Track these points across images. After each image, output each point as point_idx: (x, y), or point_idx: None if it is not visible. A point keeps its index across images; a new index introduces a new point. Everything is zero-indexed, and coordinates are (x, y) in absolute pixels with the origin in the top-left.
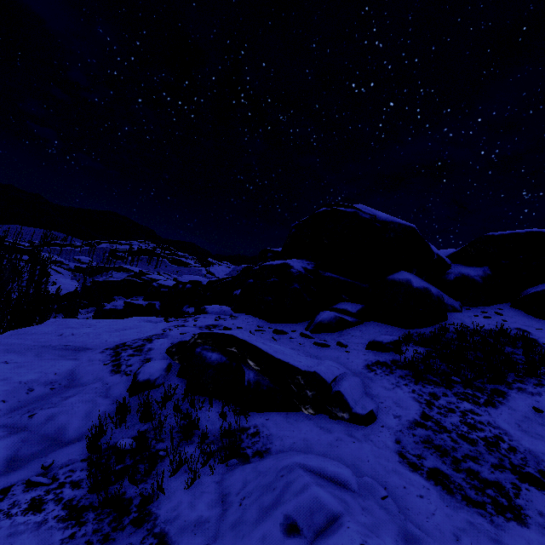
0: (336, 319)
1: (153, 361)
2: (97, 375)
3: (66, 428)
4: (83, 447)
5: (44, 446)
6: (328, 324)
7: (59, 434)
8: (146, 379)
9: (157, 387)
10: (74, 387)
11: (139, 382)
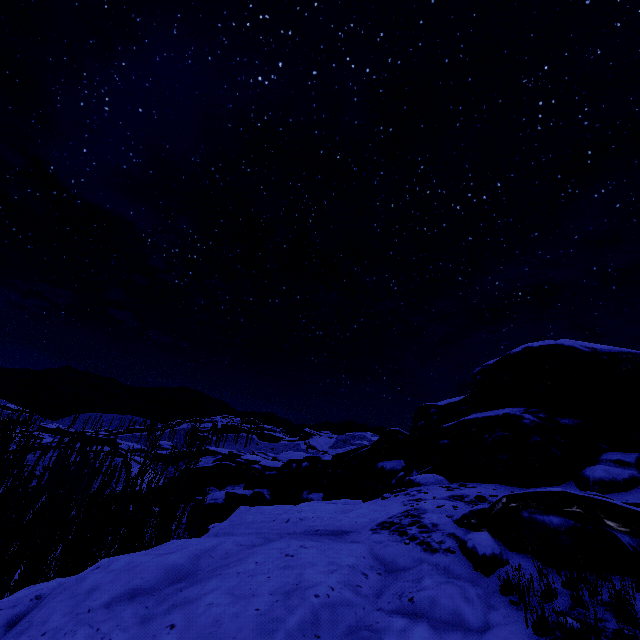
0: (620, 474)
1: (474, 533)
2: (410, 556)
3: (461, 613)
4: (509, 633)
5: (460, 634)
6: (612, 480)
7: (459, 620)
8: (491, 553)
9: (507, 564)
10: (397, 571)
11: (487, 557)
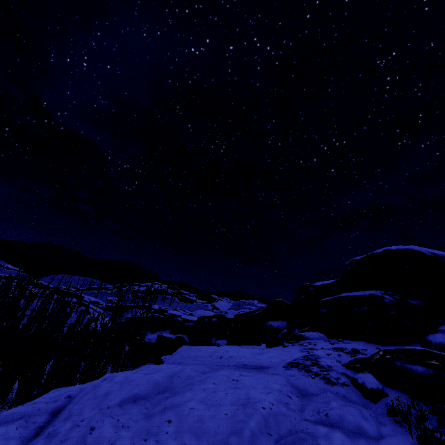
0: None
1: (361, 373)
2: (317, 386)
3: (362, 426)
4: (398, 441)
5: (364, 440)
6: None
7: (361, 431)
8: (376, 387)
9: (387, 395)
10: (309, 395)
11: (374, 390)
